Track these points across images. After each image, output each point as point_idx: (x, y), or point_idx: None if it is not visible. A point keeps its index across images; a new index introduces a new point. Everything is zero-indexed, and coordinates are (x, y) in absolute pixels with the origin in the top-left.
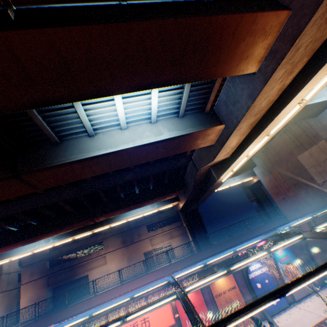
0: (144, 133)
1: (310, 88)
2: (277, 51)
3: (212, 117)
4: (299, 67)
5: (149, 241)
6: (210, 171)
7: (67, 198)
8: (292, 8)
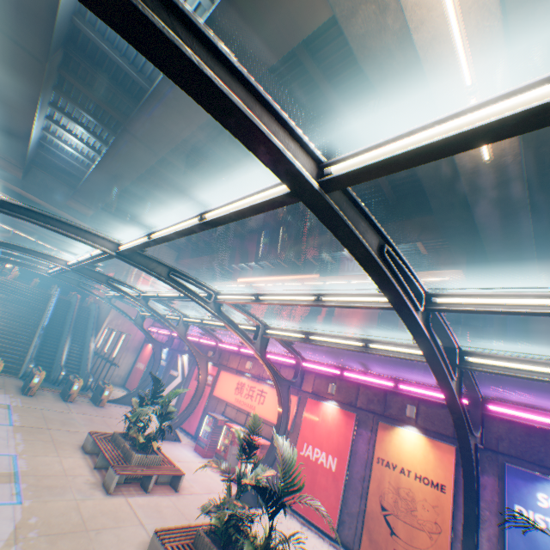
0: None
1: None
2: None
3: None
4: None
5: None
6: None
7: None
8: None
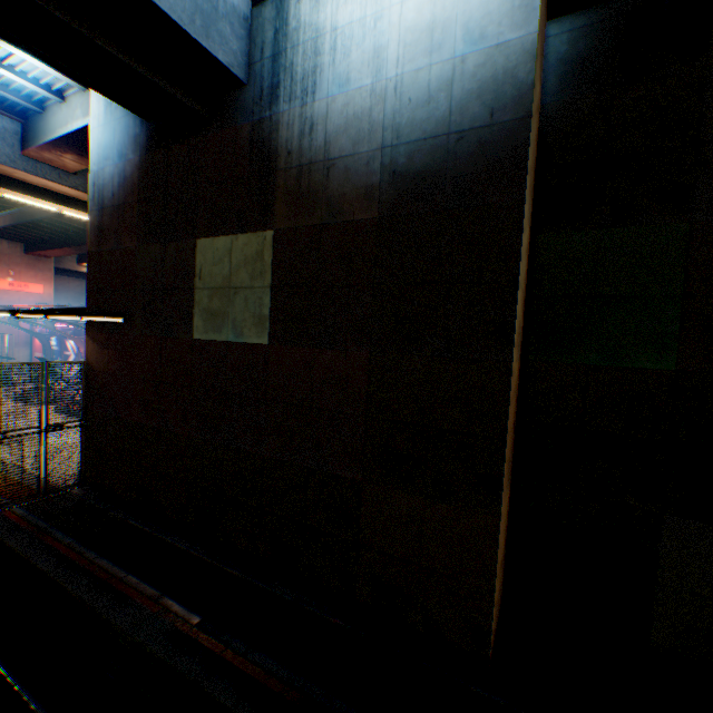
0: None
1: None
2: None
3: None
4: None
5: None
6: None
7: (54, 216)
8: None
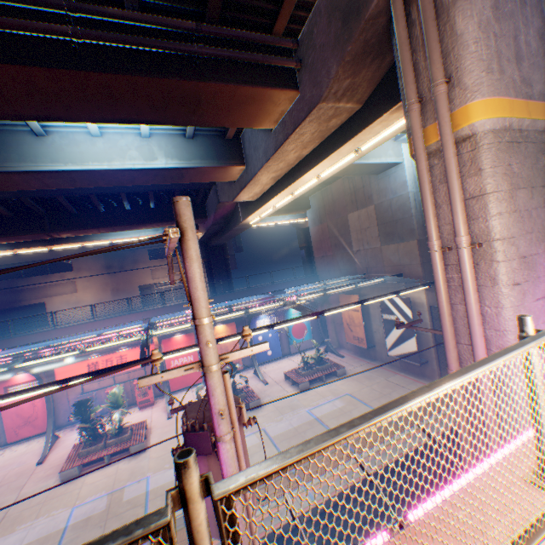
0: (129, 152)
1: (323, 169)
2: (286, 126)
3: (234, 151)
4: (314, 146)
5: (151, 273)
6: (237, 208)
7: None
8: (300, 91)
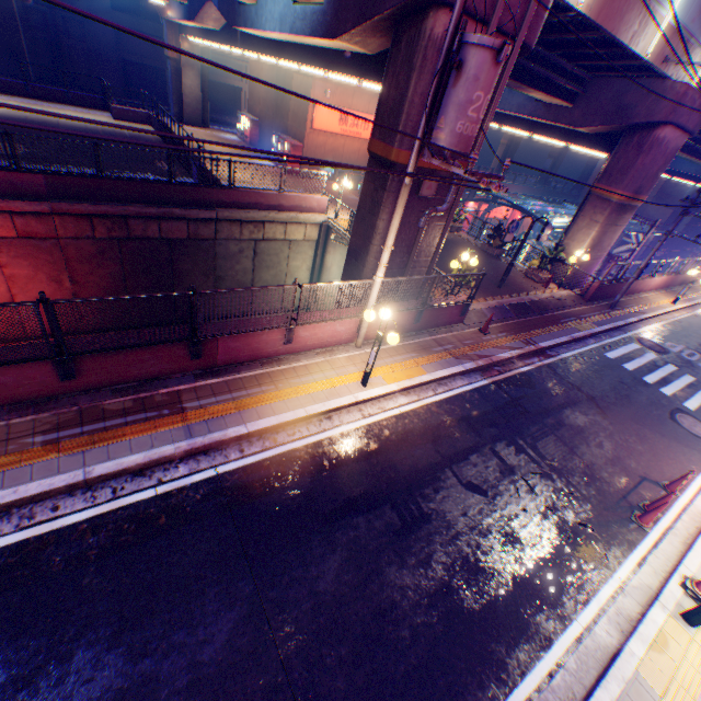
0: None
1: None
2: None
3: None
4: None
5: None
6: None
7: None
8: None
